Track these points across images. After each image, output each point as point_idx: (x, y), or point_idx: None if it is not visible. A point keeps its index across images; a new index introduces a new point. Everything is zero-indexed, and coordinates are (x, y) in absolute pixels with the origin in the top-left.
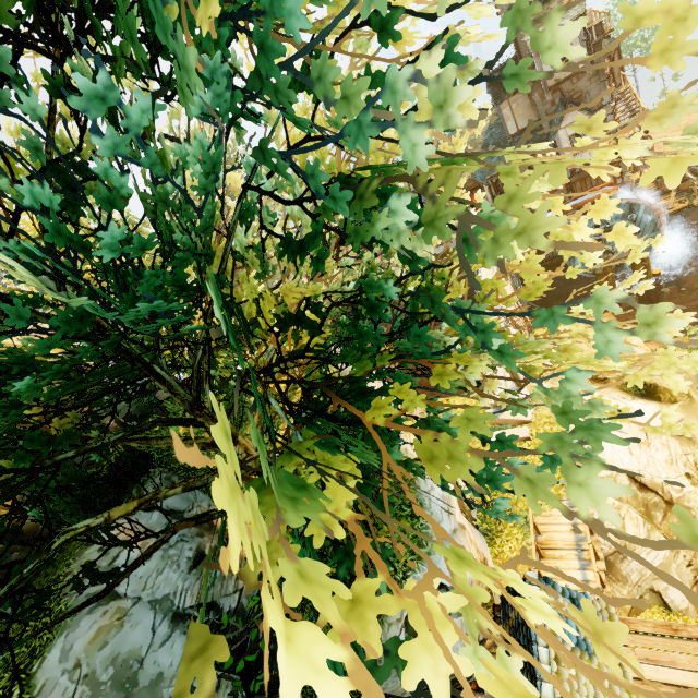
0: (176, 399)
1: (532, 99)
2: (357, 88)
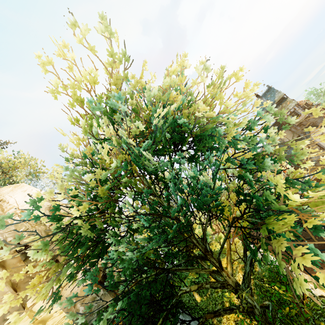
0: (199, 246)
1: (291, 130)
2: (252, 139)
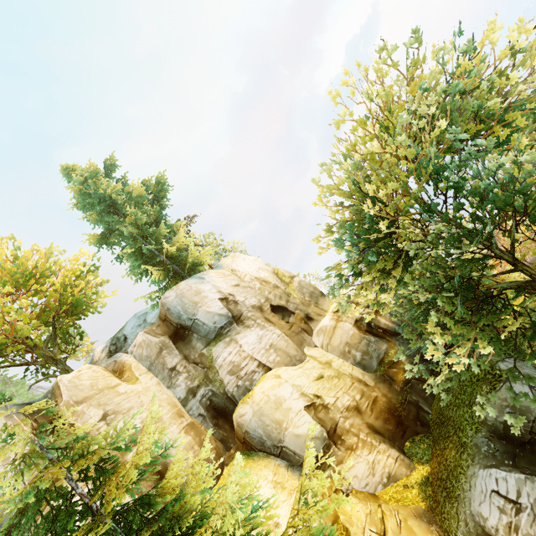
0: (505, 256)
1: None
2: None
